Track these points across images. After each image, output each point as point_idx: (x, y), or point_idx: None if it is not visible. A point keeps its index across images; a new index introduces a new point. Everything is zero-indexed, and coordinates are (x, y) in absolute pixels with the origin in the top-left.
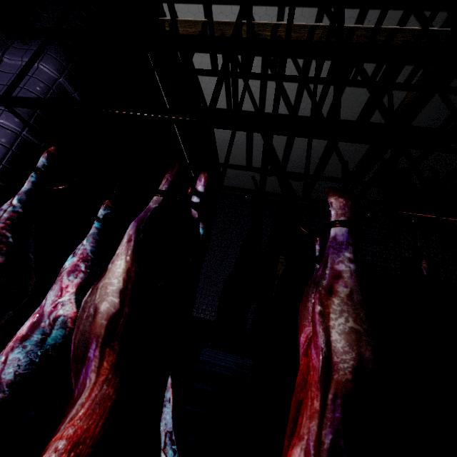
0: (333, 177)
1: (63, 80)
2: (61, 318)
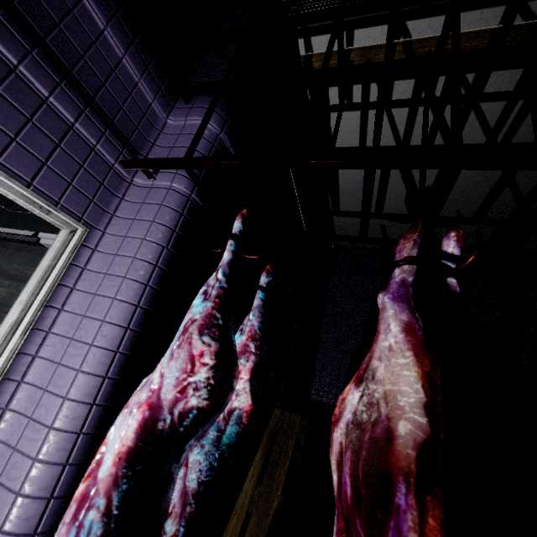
0: (500, 219)
1: (223, 135)
2: (236, 410)
